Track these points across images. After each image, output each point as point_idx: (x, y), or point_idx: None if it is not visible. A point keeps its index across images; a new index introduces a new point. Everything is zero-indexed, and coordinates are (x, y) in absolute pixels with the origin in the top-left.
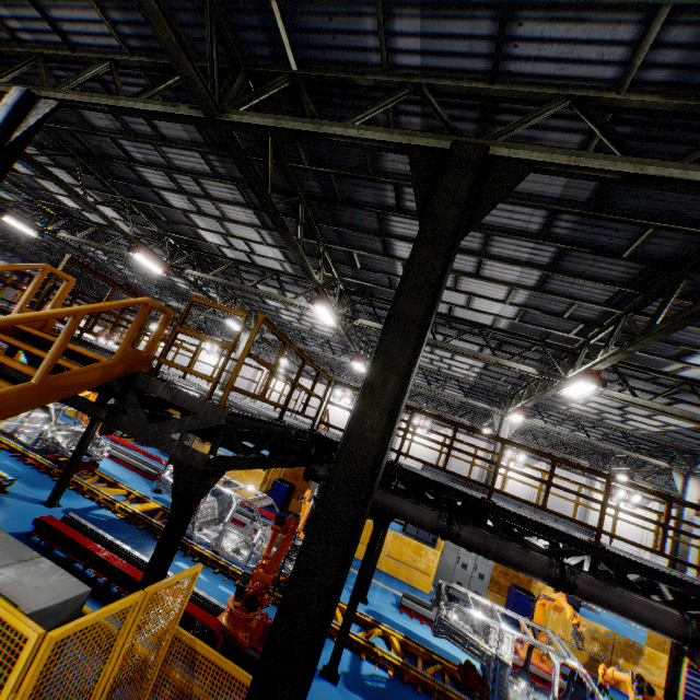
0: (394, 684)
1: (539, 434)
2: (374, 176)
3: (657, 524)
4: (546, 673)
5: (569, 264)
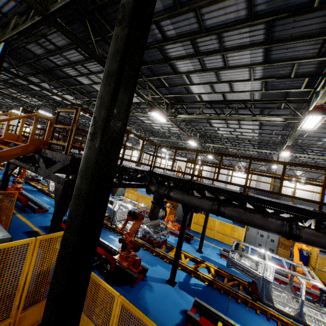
0: (207, 289)
1: (311, 164)
2: None
3: None
4: (309, 289)
5: (278, 33)
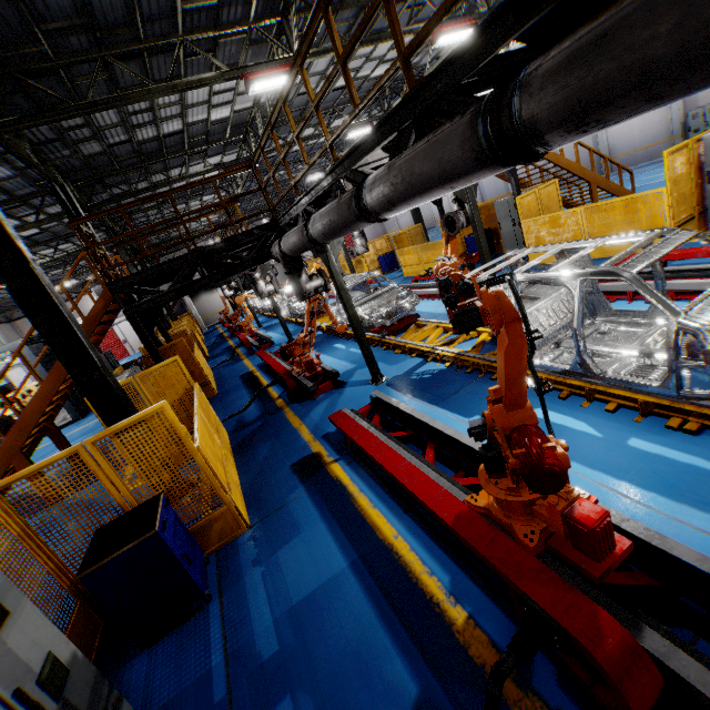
0: (442, 373)
1: None
2: None
3: None
4: None
5: None
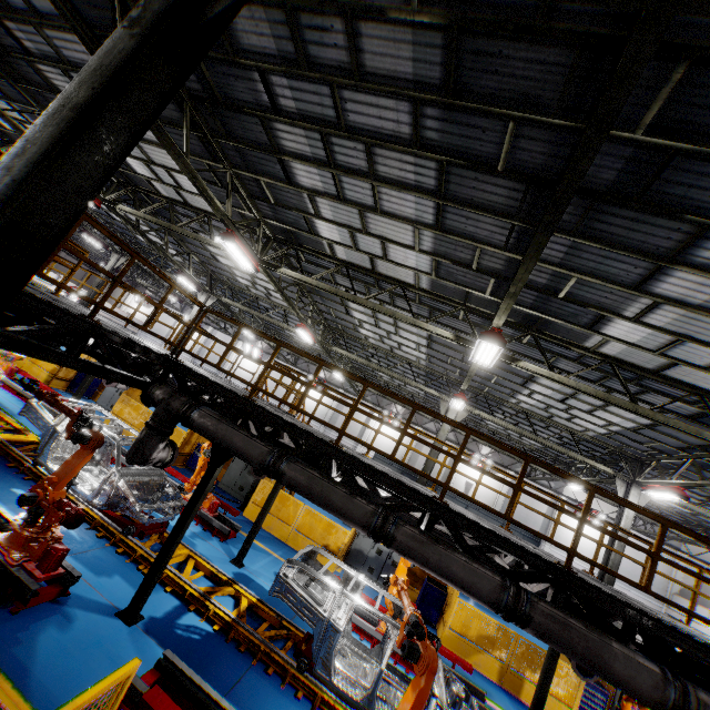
0: (212, 639)
1: (504, 438)
2: (236, 58)
3: (509, 484)
4: None
5: (455, 187)
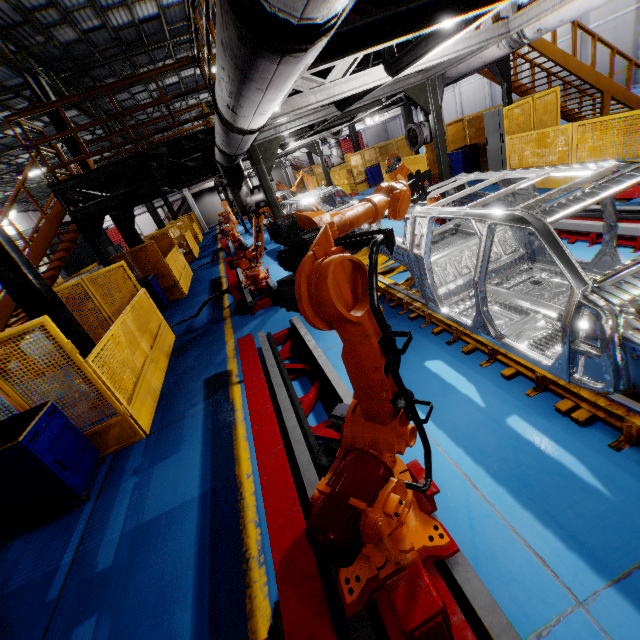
0: None
1: None
2: None
3: None
4: None
5: None
